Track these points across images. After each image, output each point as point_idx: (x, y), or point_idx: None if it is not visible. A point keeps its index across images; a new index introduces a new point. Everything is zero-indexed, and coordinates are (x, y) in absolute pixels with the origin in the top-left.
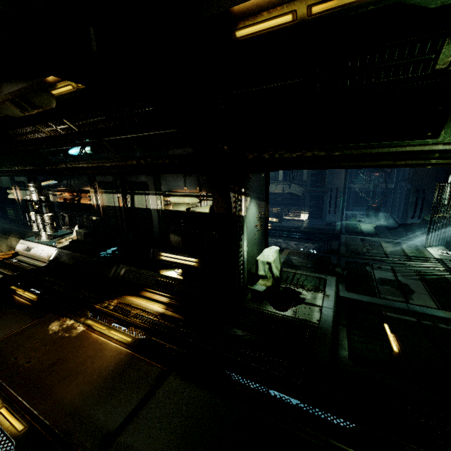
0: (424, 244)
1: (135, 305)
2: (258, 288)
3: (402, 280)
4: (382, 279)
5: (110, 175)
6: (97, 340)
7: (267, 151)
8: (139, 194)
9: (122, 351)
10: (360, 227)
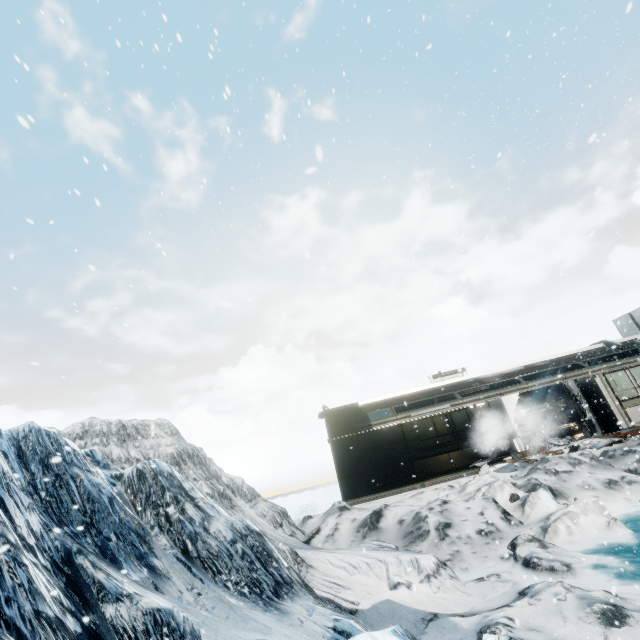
0: None
1: None
2: None
3: None
4: None
5: None
6: None
7: None
8: None
9: None
10: None
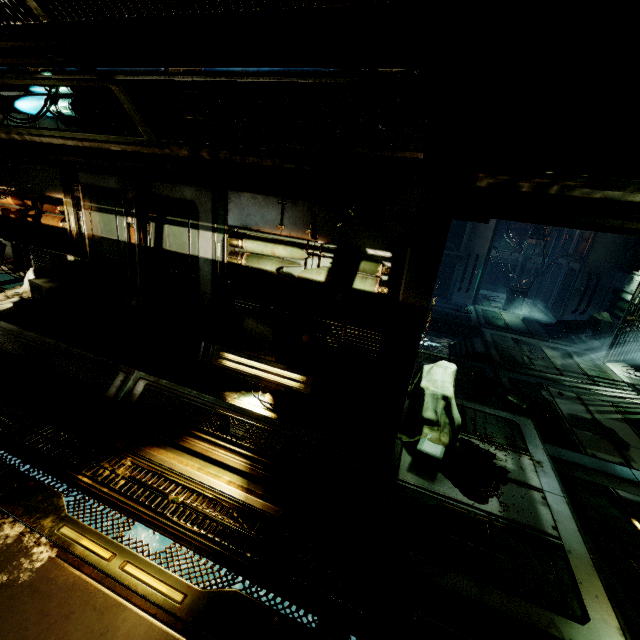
0: (603, 358)
1: (177, 478)
2: (430, 449)
3: (603, 421)
4: (575, 417)
5: (113, 175)
6: (90, 598)
7: (536, 176)
8: (176, 225)
9: (162, 638)
10: (504, 319)
